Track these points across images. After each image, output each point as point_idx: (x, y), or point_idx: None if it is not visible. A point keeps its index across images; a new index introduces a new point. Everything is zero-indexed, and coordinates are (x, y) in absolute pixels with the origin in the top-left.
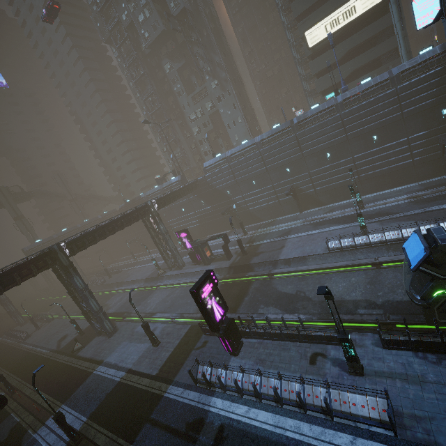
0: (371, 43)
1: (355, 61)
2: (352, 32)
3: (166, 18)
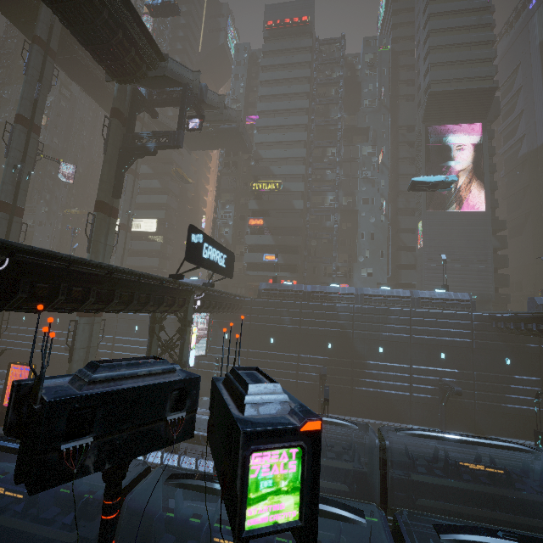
0: (148, 254)
1: (130, 259)
2: (141, 239)
3: None
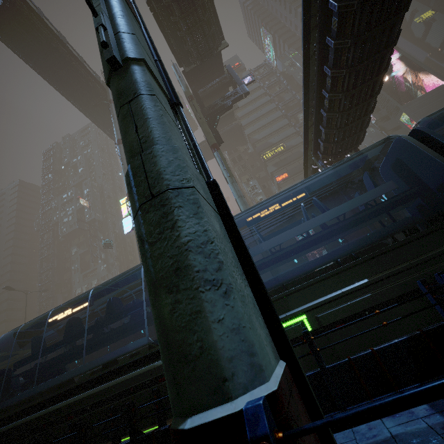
0: None
1: None
2: None
3: (76, 221)
